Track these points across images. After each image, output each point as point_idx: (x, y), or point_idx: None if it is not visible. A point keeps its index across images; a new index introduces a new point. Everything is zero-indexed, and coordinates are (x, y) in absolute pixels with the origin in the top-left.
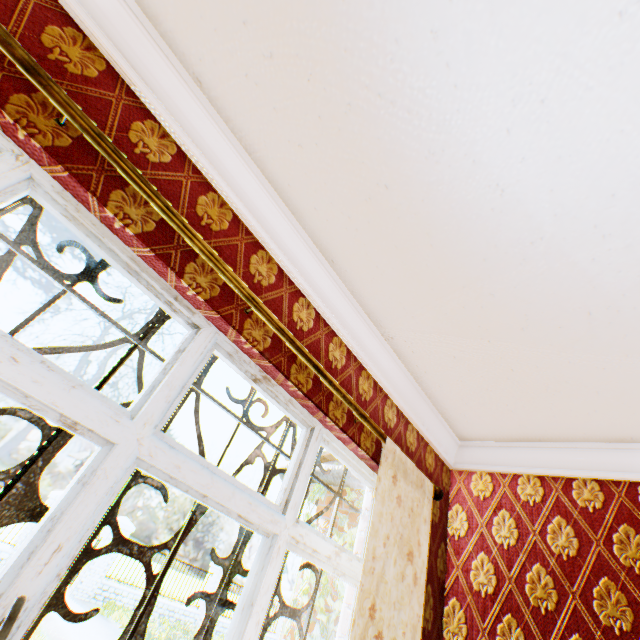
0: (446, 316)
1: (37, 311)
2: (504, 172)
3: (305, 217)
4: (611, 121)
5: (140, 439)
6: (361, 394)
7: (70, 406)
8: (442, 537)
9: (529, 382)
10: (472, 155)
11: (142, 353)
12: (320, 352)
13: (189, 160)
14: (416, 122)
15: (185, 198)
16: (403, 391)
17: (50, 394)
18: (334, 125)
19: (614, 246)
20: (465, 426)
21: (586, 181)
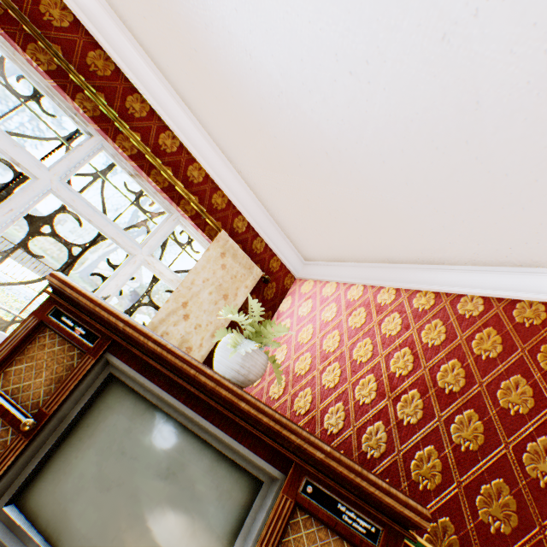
0: (260, 154)
1: (7, 113)
2: (246, 41)
3: (166, 73)
4: (280, 5)
5: (52, 181)
6: (214, 205)
7: (15, 154)
8: (271, 309)
9: (320, 211)
10: (227, 28)
11: (68, 149)
12: (180, 169)
13: (83, 27)
14: (192, 2)
15: (79, 52)
16: (254, 214)
17: (5, 146)
18: (155, 3)
19: (318, 100)
20: (303, 248)
21: (286, 49)
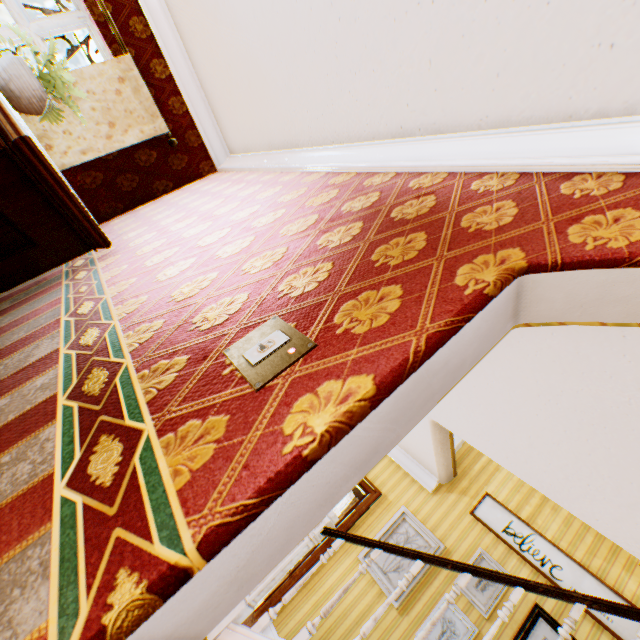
0: None
1: None
2: None
3: None
4: None
5: None
6: (131, 28)
7: None
8: (174, 182)
9: (222, 67)
10: None
11: None
12: None
13: None
14: None
15: None
16: (180, 67)
17: None
18: None
19: None
20: (226, 133)
21: None
